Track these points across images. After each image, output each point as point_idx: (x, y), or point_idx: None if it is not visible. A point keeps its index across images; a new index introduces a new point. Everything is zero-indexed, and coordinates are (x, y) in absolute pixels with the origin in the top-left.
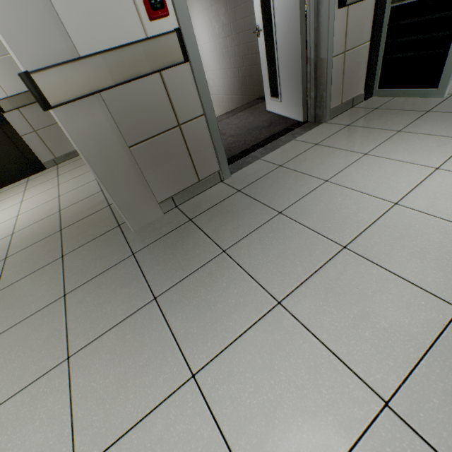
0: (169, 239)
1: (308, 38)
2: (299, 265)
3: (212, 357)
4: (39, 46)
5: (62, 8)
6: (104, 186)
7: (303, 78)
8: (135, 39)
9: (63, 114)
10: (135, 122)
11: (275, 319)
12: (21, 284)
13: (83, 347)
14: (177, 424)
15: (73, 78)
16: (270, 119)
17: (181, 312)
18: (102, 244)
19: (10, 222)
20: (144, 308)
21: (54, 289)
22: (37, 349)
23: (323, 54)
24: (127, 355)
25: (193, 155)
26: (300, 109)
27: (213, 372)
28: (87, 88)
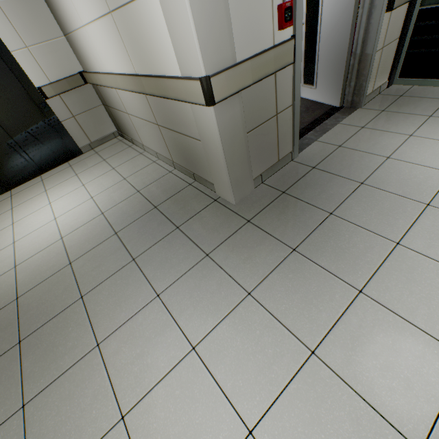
0: (274, 208)
1: (355, 36)
2: (399, 219)
3: (367, 279)
4: (217, 55)
5: (233, 23)
6: (227, 166)
7: (345, 70)
8: (267, 45)
9: (217, 109)
10: (253, 113)
11: (401, 253)
12: (154, 251)
13: (257, 286)
14: (367, 317)
15: (231, 80)
16: (304, 104)
17: (323, 256)
18: (210, 215)
19: (89, 203)
20: (289, 257)
21: (192, 252)
22: (215, 291)
23: (368, 50)
24: (298, 286)
25: (279, 138)
26: (338, 96)
27: (374, 288)
28: (237, 87)
